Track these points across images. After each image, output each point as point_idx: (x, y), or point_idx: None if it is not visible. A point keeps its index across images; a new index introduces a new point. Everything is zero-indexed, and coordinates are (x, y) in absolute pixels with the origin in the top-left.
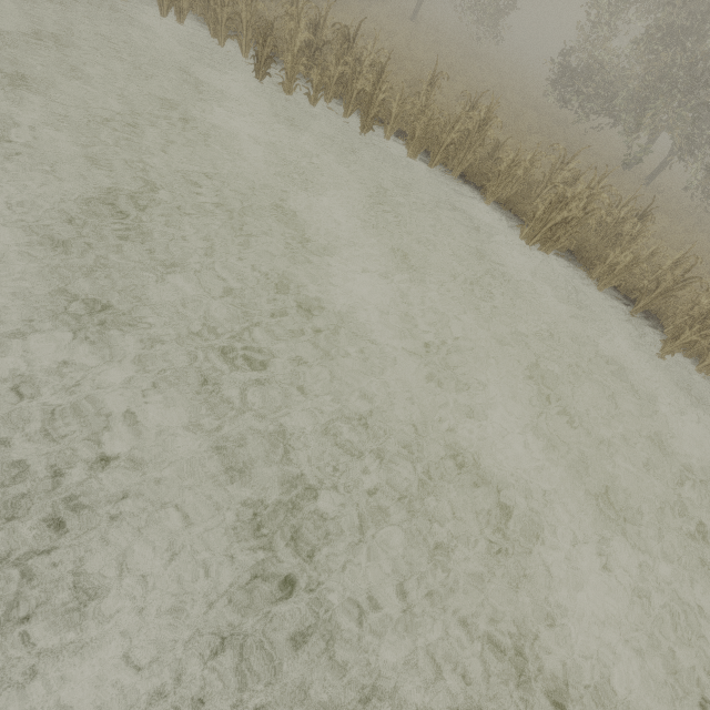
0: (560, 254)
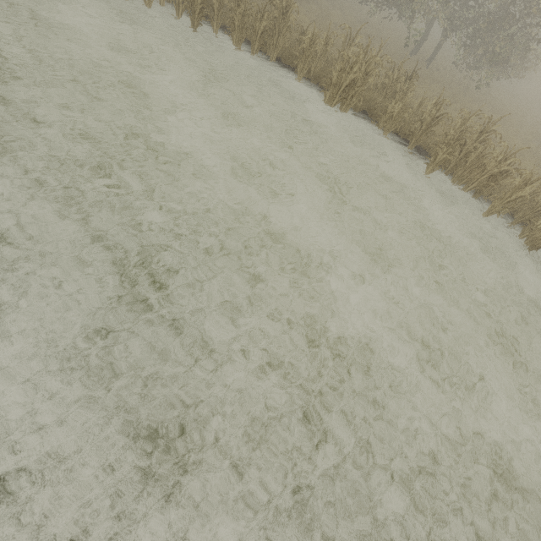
0: (357, 113)
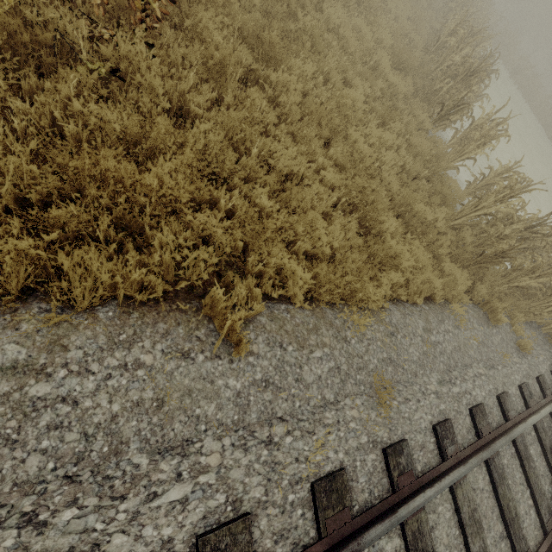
0: None
